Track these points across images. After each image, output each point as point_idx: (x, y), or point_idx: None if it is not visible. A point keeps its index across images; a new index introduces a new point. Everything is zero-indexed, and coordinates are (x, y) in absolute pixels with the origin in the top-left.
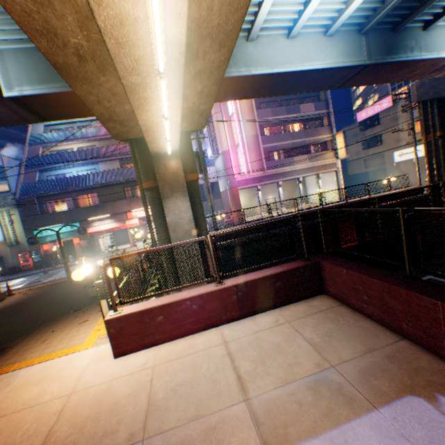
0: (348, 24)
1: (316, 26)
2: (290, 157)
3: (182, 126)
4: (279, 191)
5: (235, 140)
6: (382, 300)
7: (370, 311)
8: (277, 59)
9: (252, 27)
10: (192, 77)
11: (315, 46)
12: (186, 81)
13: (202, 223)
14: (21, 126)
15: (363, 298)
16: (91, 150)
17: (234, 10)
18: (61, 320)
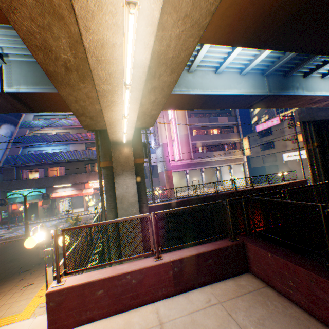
0: (255, 69)
1: (234, 68)
2: (210, 151)
3: (136, 124)
4: (202, 175)
5: (172, 137)
6: (310, 289)
7: (297, 298)
8: (208, 85)
9: (192, 64)
10: (149, 90)
11: (233, 80)
12: (144, 93)
13: (144, 197)
14: (17, 114)
15: (289, 283)
16: (65, 135)
17: (185, 48)
18: (8, 281)
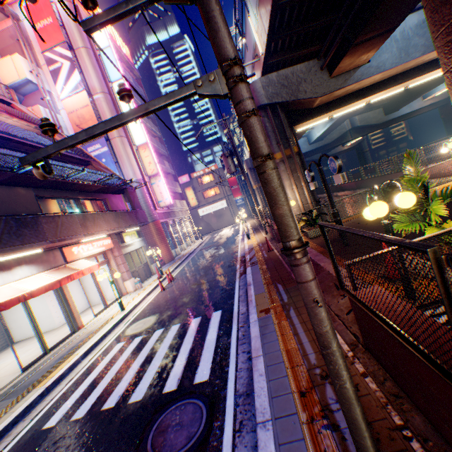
0: None
1: None
2: None
3: None
4: (177, 228)
5: (149, 170)
6: None
7: None
8: None
9: None
10: None
11: None
12: None
13: None
14: None
15: None
16: None
17: None
18: None
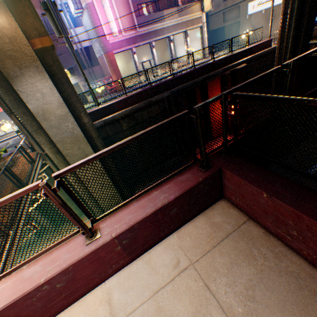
0: None
1: None
2: (160, 11)
3: None
4: (153, 53)
5: None
6: None
7: (298, 247)
8: None
9: None
10: None
11: None
12: None
13: (77, 104)
14: None
15: (290, 232)
16: None
17: None
18: None
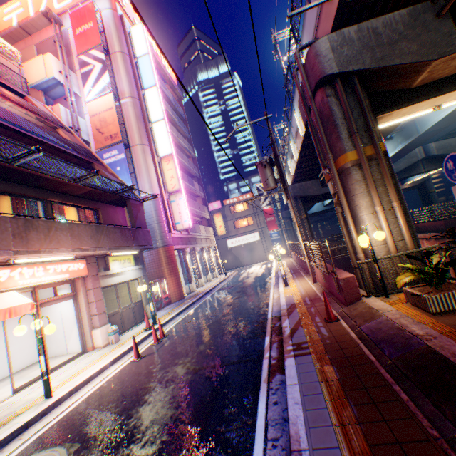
0: None
1: None
2: None
3: None
4: (196, 258)
5: (170, 185)
6: None
7: None
8: None
9: None
10: None
11: None
12: None
13: None
14: None
15: None
16: None
17: None
18: None
